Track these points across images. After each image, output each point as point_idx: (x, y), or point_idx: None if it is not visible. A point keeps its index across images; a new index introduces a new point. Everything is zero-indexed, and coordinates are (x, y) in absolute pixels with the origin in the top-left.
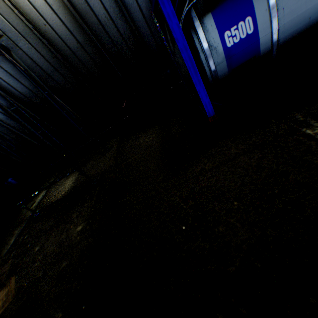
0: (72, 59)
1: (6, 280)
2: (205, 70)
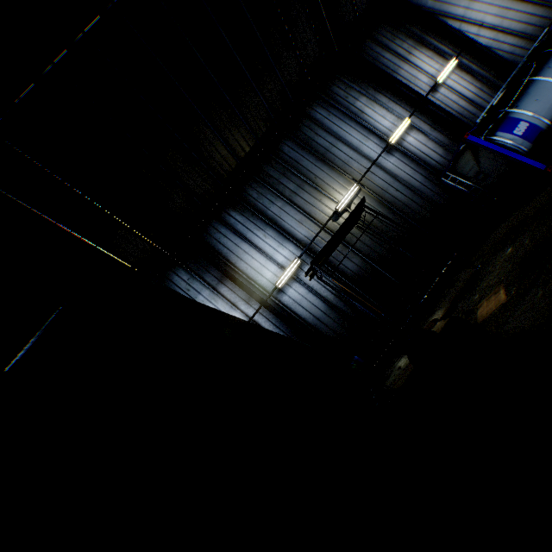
0: (387, 232)
1: (471, 315)
2: (515, 149)
